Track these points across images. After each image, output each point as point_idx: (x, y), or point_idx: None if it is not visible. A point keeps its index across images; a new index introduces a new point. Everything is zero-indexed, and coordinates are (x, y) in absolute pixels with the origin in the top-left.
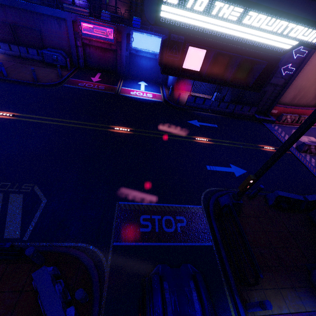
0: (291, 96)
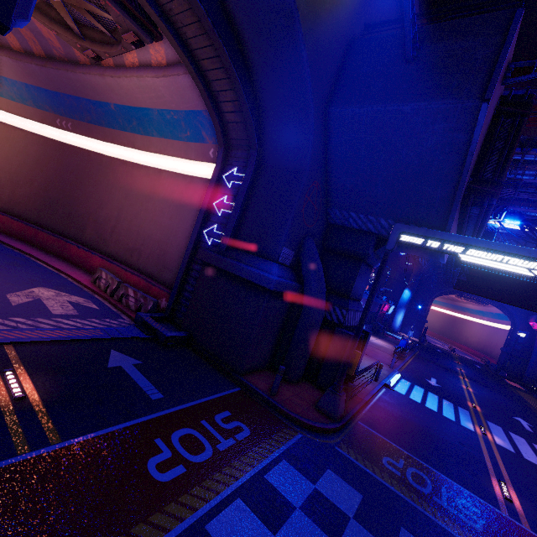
0: None
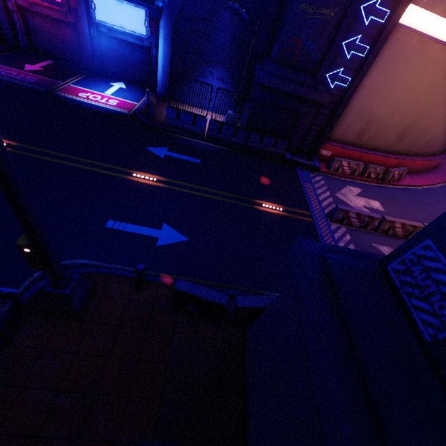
0: (354, 130)
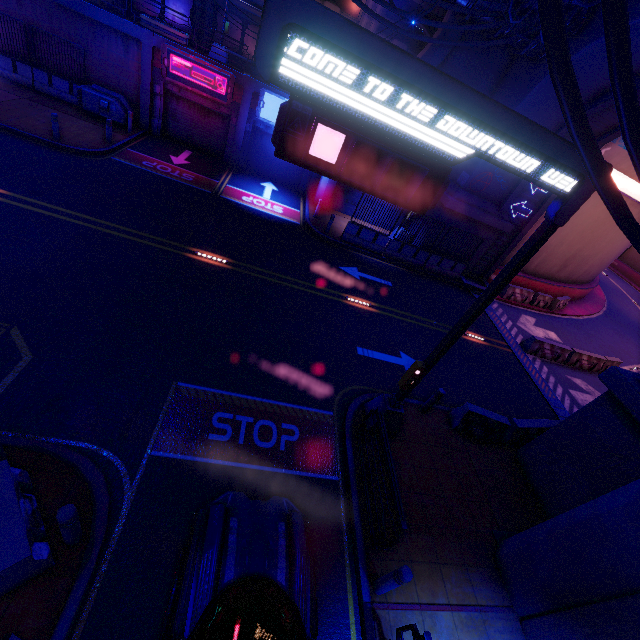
0: None
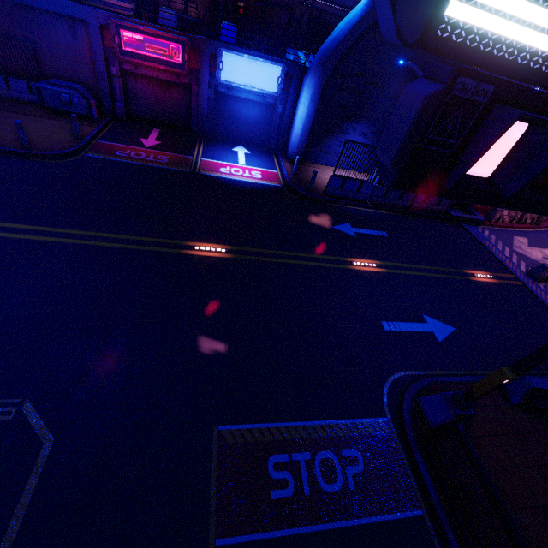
0: None
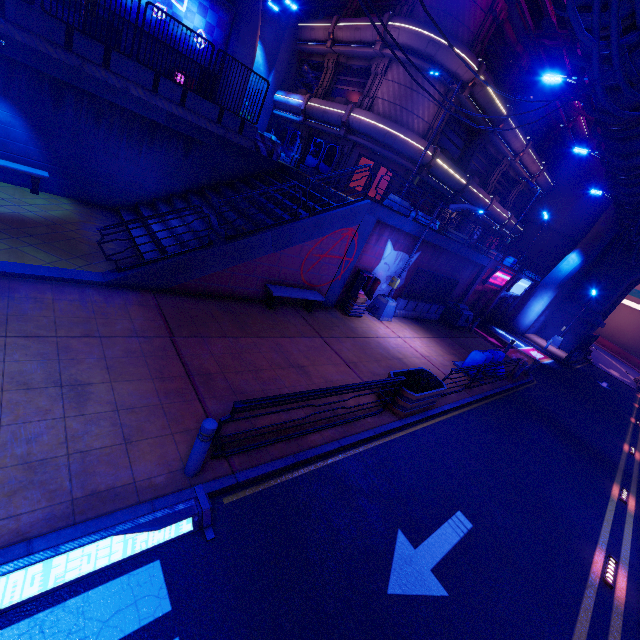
0: None
